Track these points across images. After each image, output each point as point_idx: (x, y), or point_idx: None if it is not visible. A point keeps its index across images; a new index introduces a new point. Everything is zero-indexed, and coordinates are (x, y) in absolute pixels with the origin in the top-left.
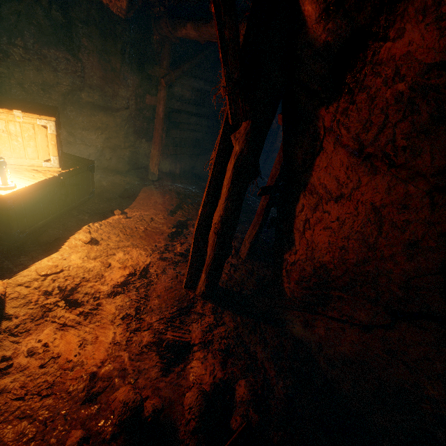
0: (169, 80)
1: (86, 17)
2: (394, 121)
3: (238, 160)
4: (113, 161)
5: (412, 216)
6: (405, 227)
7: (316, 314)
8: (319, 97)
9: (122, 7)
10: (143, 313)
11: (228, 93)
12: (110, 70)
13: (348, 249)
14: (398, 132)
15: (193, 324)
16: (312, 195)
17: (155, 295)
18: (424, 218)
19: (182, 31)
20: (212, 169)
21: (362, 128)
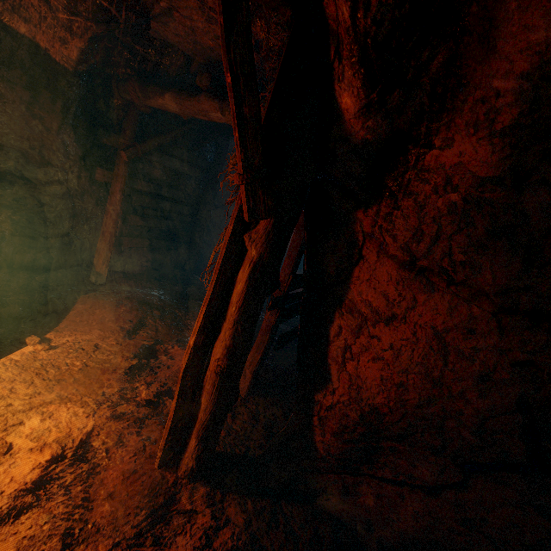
0: (133, 154)
1: (9, 56)
2: (449, 233)
3: (255, 269)
4: (31, 255)
5: (480, 342)
6: (473, 356)
7: (359, 475)
8: (355, 197)
9: (70, 56)
10: (80, 542)
11: (245, 182)
12: (41, 130)
13: (408, 387)
14: (454, 245)
15: (177, 538)
16: (352, 314)
17: (103, 493)
18: (493, 344)
19: (157, 100)
20: (216, 280)
21: (412, 237)
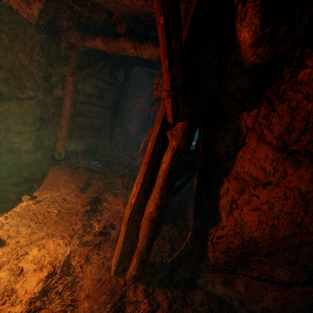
0: (76, 78)
1: None
2: None
3: (176, 154)
4: (17, 144)
5: None
6: None
7: (235, 274)
8: (242, 104)
9: (33, 14)
10: None
11: (172, 96)
12: (17, 65)
13: (278, 227)
14: None
15: None
16: (237, 180)
17: (82, 295)
18: None
19: (91, 42)
20: (148, 162)
21: (285, 130)
